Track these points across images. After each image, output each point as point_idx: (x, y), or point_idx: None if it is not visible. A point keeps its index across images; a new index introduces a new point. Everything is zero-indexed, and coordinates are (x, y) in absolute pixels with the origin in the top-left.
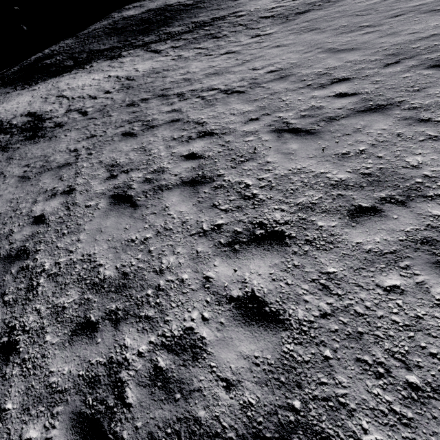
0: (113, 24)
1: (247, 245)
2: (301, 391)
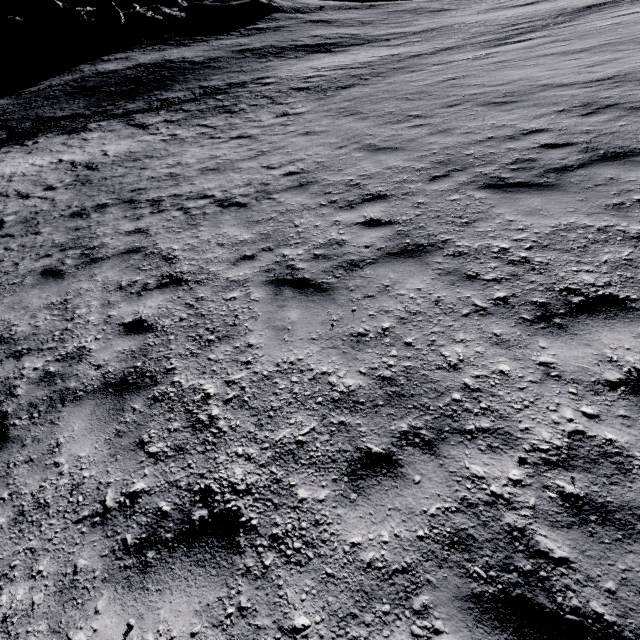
0: (79, 81)
1: (171, 549)
2: None
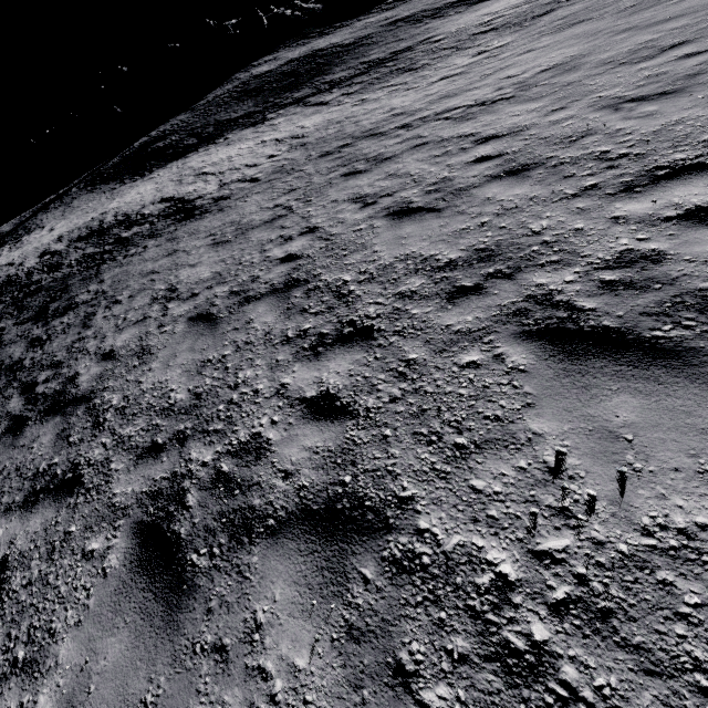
0: (242, 86)
1: (654, 184)
2: None
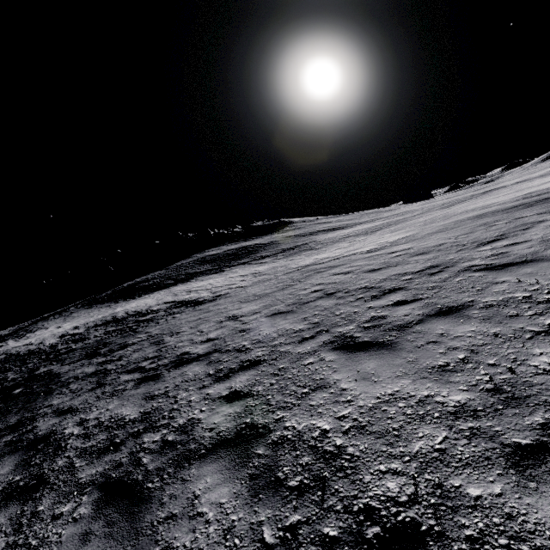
0: (201, 259)
1: (486, 244)
2: None
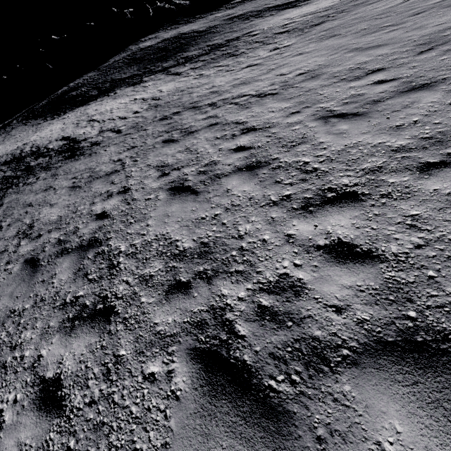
0: (131, 55)
1: (322, 206)
2: (413, 304)
